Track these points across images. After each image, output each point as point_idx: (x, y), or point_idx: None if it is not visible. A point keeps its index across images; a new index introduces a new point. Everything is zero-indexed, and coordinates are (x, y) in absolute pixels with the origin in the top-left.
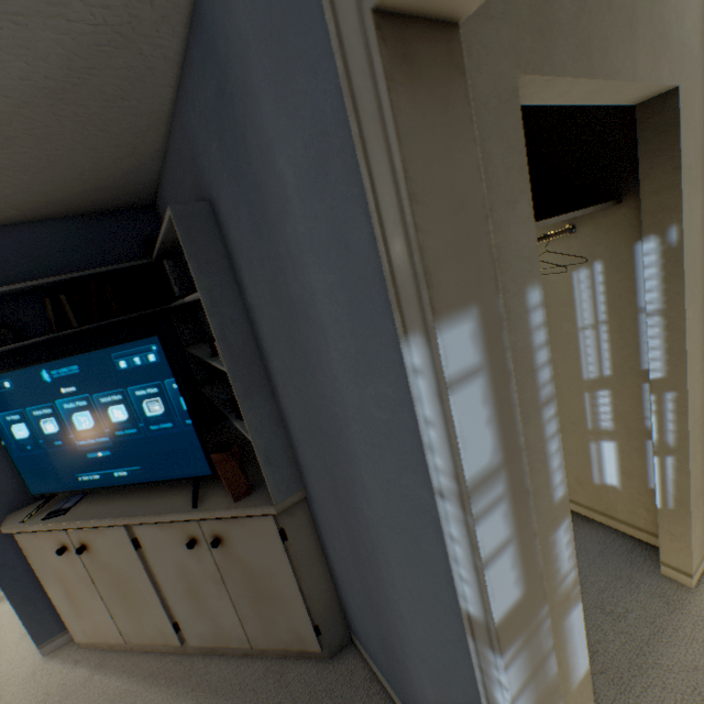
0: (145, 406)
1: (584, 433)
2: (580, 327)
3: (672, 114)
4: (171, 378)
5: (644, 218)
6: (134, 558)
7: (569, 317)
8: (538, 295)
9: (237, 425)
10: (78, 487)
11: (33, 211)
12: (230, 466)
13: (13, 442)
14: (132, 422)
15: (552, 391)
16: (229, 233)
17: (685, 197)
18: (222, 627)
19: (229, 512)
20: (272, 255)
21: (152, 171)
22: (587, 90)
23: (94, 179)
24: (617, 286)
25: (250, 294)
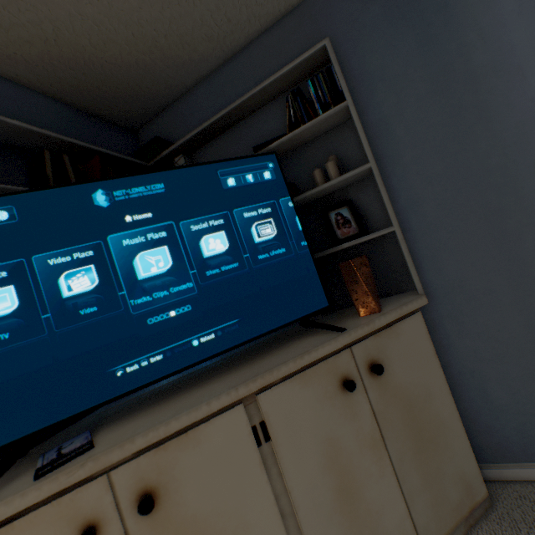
0: (253, 230)
1: None
2: None
3: None
4: (285, 197)
5: None
6: (253, 470)
7: None
8: None
9: (345, 244)
10: (107, 396)
11: (50, 65)
12: (367, 272)
13: None
14: (233, 254)
15: None
16: (361, 70)
17: None
18: None
19: (387, 316)
20: (448, 51)
21: (200, 74)
22: None
23: (161, 52)
24: None
25: (380, 110)
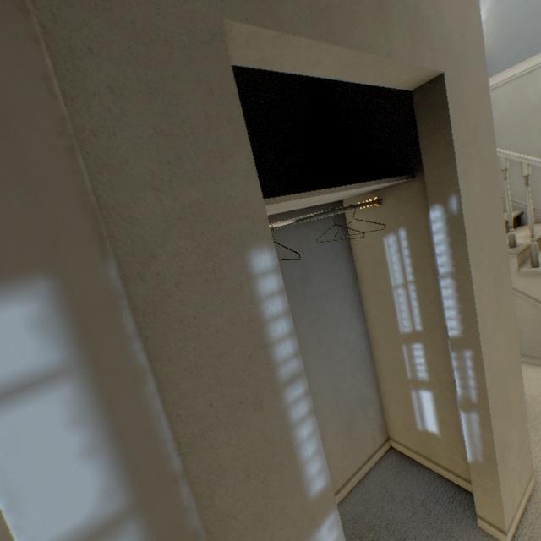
0: None
1: (406, 382)
2: (393, 286)
3: (441, 97)
4: None
5: (428, 189)
6: None
7: (384, 277)
8: (270, 259)
9: None
10: None
11: None
12: None
13: None
14: None
15: (299, 366)
16: None
17: (461, 170)
18: None
19: None
20: None
21: None
22: (342, 62)
23: None
24: (419, 250)
25: None
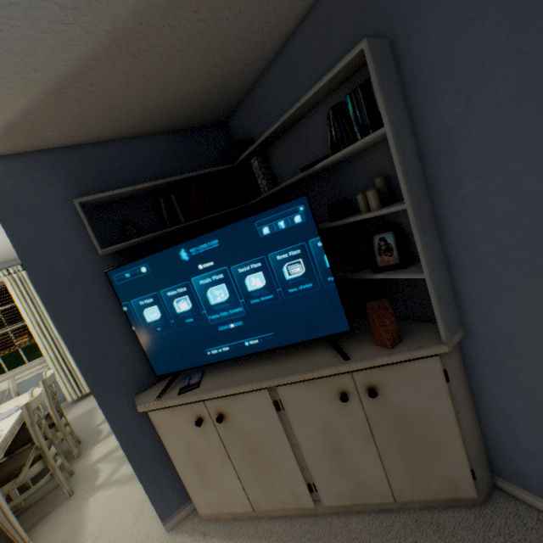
0: (284, 270)
1: None
2: None
3: None
4: (315, 237)
5: None
6: (274, 421)
7: None
8: None
9: (379, 276)
10: (205, 362)
11: (149, 121)
12: (386, 313)
13: (143, 326)
14: (269, 289)
15: None
16: (421, 60)
17: None
18: (363, 483)
19: (392, 357)
20: None
21: (260, 68)
22: None
23: (217, 76)
24: None
25: (441, 120)
